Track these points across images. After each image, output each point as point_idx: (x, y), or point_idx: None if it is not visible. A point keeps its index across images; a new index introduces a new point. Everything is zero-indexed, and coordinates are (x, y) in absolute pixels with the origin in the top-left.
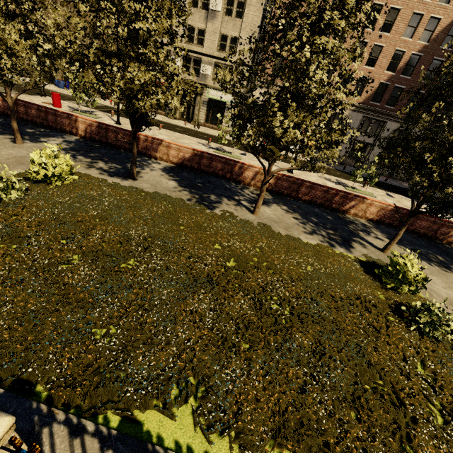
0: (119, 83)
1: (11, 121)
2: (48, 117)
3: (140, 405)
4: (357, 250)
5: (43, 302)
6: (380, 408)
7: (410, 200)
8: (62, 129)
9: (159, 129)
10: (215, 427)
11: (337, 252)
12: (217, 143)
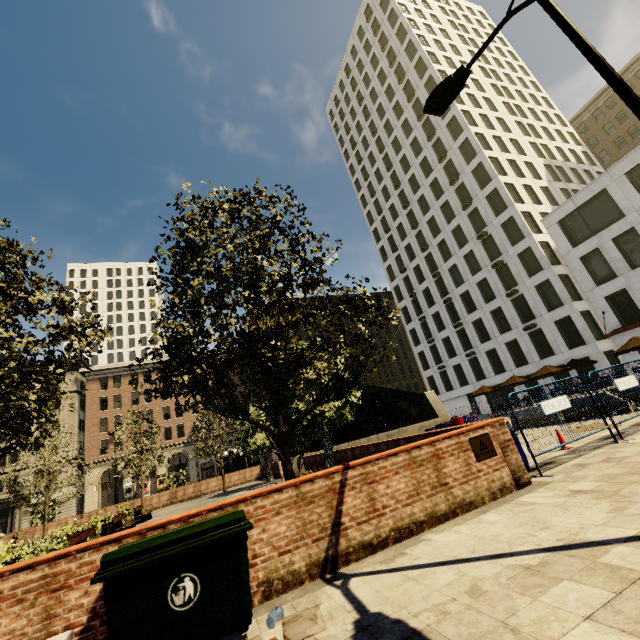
0: None
1: None
2: None
3: None
4: None
5: None
6: None
7: None
8: None
9: None
10: None
11: None
12: None
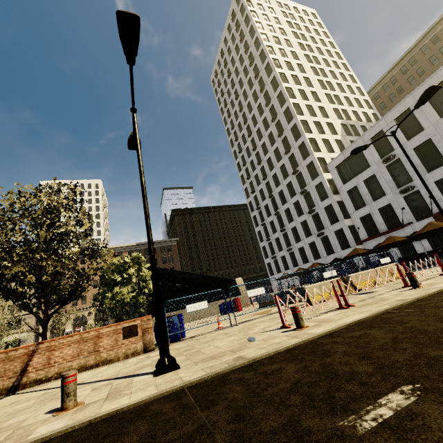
0: None
1: None
2: None
3: None
4: None
5: None
6: None
7: None
8: None
9: None
10: None
11: None
12: None
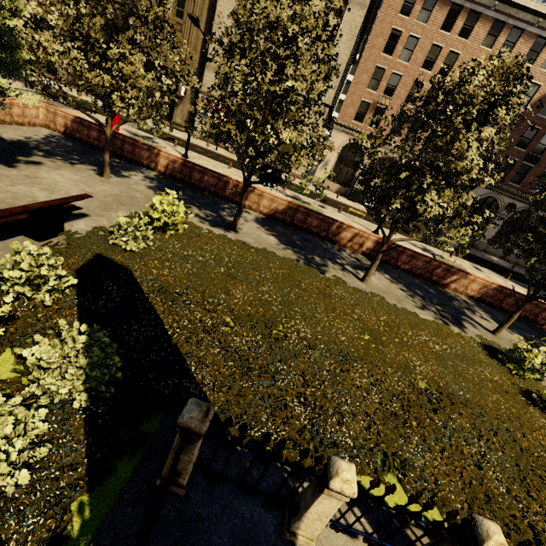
0: (274, 143)
1: (104, 153)
2: (124, 146)
3: (357, 471)
4: (470, 331)
5: (231, 366)
6: (544, 489)
7: (498, 276)
8: (138, 162)
9: (228, 168)
10: (424, 494)
11: (453, 331)
12: (291, 190)
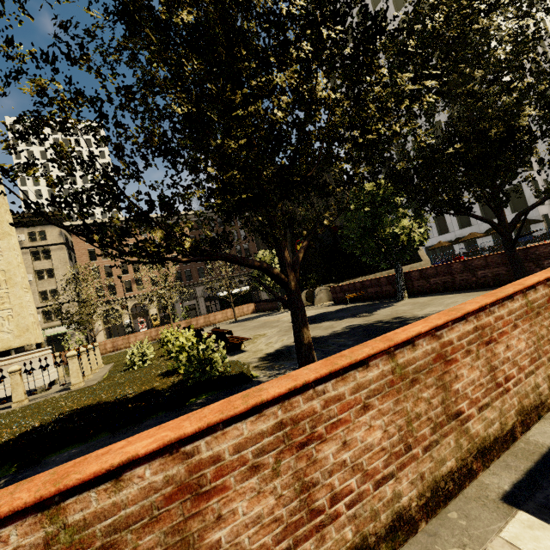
0: None
1: None
2: None
3: None
4: None
5: None
6: None
7: None
8: None
9: None
10: None
11: None
12: None
